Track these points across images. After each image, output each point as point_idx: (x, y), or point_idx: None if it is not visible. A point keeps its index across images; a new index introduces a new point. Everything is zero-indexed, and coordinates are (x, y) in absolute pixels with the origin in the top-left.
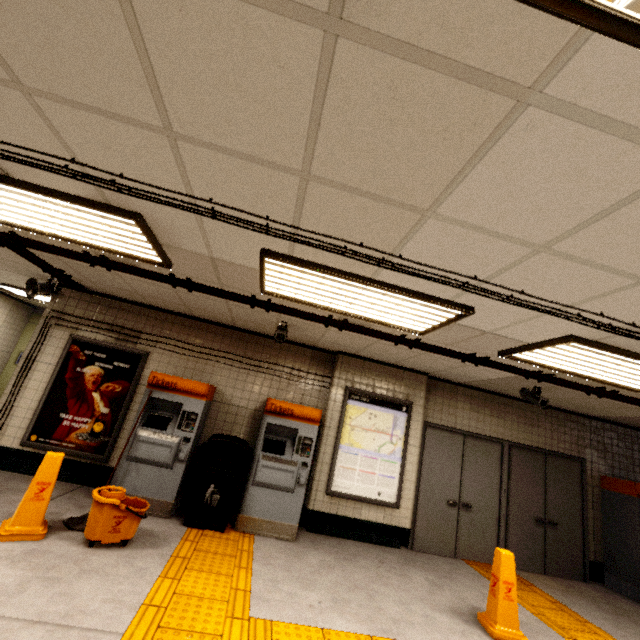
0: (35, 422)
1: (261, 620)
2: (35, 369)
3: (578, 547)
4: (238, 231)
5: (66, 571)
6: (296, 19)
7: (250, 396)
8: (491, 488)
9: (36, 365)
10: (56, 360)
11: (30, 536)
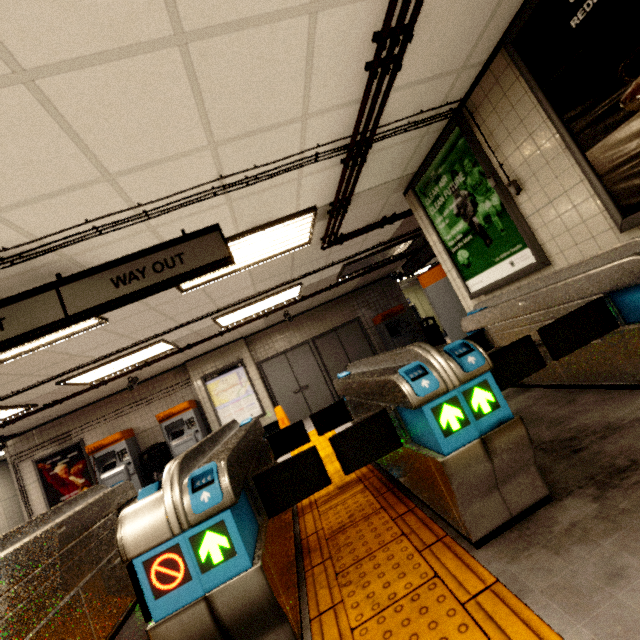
0: None
1: None
2: (29, 490)
3: None
4: (37, 387)
5: None
6: None
7: (154, 419)
8: (314, 369)
9: (27, 488)
10: (36, 478)
11: None
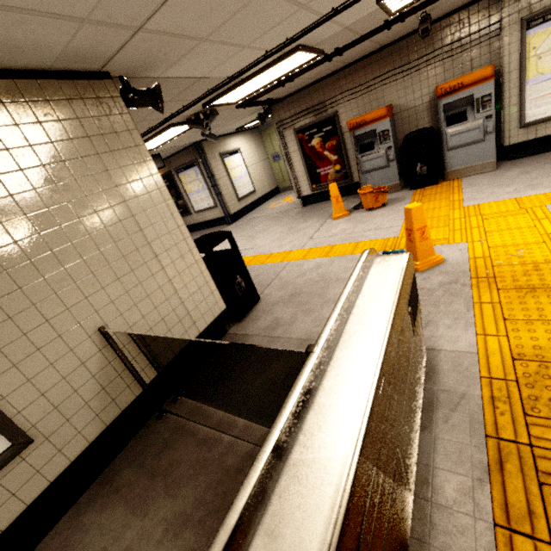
0: (309, 180)
1: (471, 206)
2: (292, 157)
3: None
4: (355, 4)
5: (366, 219)
6: None
7: (421, 93)
8: None
9: (290, 155)
10: (296, 147)
11: (344, 216)
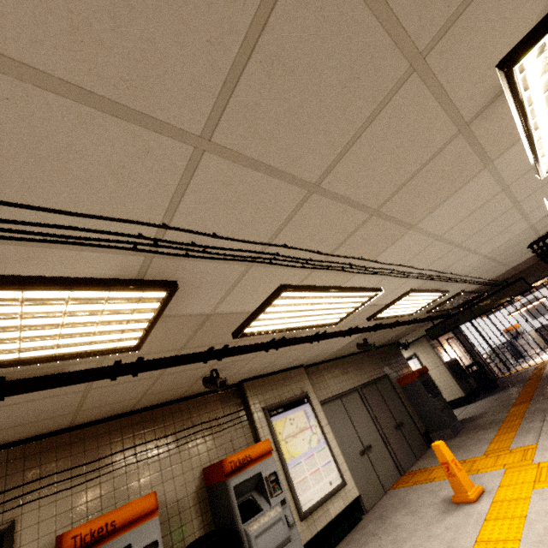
0: None
1: None
2: None
3: (415, 429)
4: (275, 273)
5: None
6: (453, 123)
7: (184, 479)
8: (370, 424)
9: None
10: None
11: None
